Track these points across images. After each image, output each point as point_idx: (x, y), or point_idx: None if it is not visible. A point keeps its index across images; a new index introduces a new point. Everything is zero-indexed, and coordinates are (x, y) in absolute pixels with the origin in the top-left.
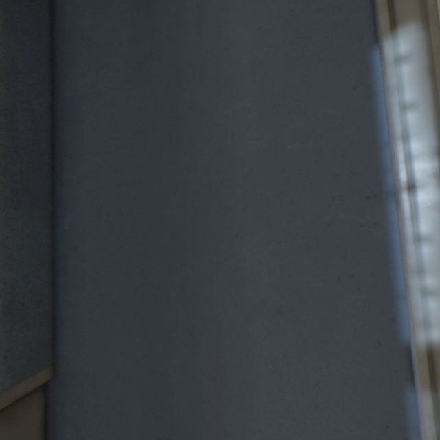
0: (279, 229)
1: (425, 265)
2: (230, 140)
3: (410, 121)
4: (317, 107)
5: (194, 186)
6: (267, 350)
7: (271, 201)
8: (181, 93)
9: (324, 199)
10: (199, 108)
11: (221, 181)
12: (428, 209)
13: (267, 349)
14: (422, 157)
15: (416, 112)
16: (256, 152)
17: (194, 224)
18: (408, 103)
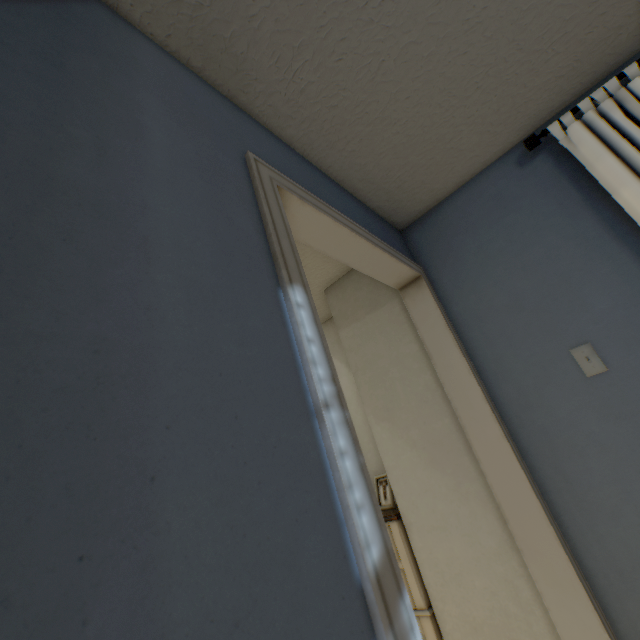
0: (224, 458)
1: (352, 479)
2: (145, 314)
3: (314, 351)
4: (248, 316)
5: (56, 374)
6: None
7: (211, 415)
8: (46, 208)
9: (267, 415)
10: (86, 248)
11: (123, 374)
12: (340, 425)
13: None
14: (326, 381)
15: (316, 346)
16: (186, 342)
17: (41, 464)
18: (310, 338)
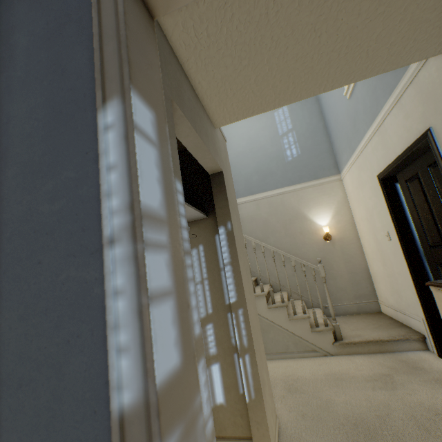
0: (28, 292)
1: (120, 320)
2: (1, 205)
3: (113, 180)
4: (63, 170)
5: None
6: (8, 433)
7: (25, 263)
8: None
9: (62, 257)
10: None
11: None
12: (123, 262)
13: (7, 432)
14: (120, 212)
15: (117, 172)
16: (18, 215)
17: None
18: (112, 164)
